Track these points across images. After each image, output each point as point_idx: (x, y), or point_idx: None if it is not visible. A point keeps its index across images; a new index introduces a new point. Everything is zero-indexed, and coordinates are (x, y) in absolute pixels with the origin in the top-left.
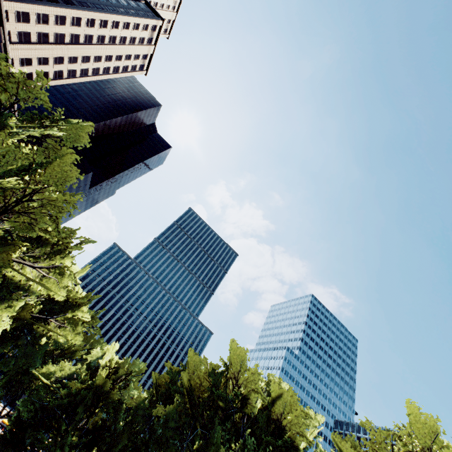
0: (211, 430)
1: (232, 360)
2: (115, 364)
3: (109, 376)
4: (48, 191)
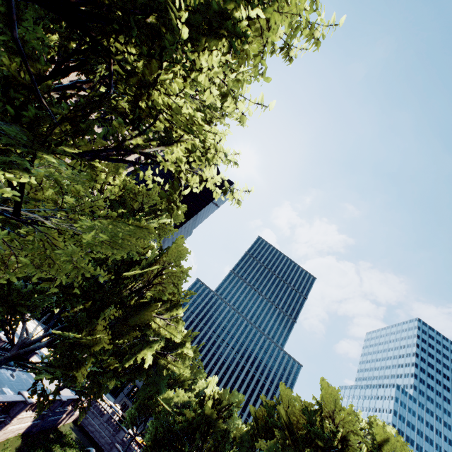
0: None
1: (325, 397)
2: (217, 394)
3: (214, 405)
4: (169, 266)
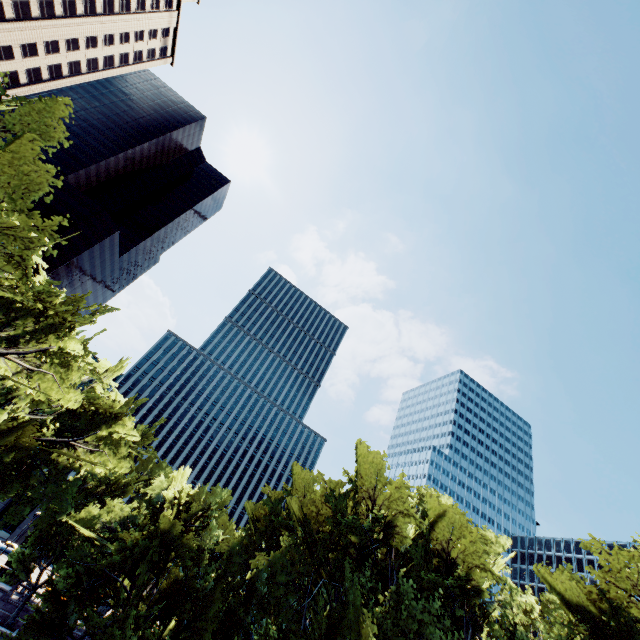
0: (342, 578)
1: (362, 472)
2: (187, 496)
3: (181, 514)
4: None
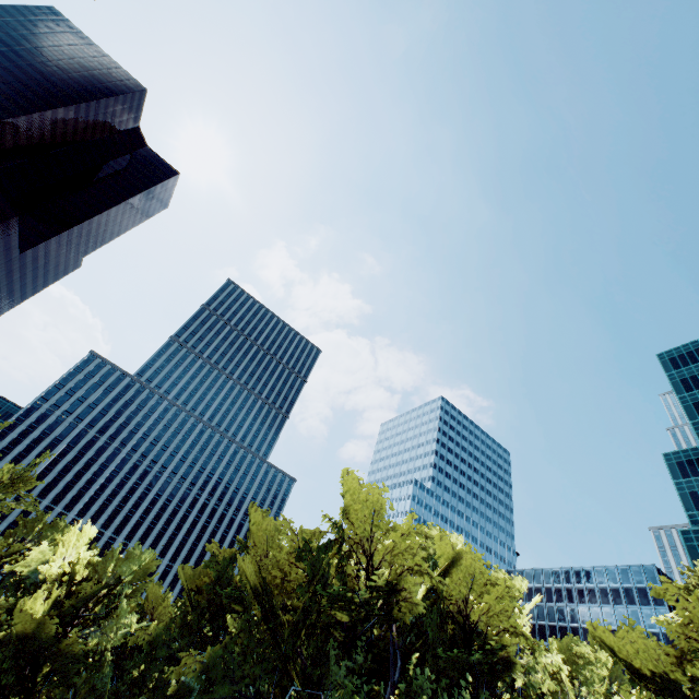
0: (322, 672)
1: (351, 510)
2: (84, 569)
3: (72, 597)
4: None
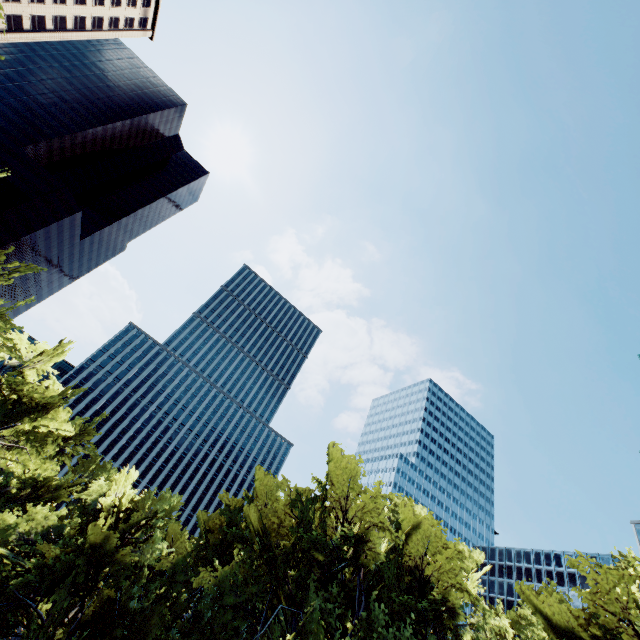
0: (303, 601)
1: (332, 478)
2: (129, 503)
3: (119, 524)
4: None
